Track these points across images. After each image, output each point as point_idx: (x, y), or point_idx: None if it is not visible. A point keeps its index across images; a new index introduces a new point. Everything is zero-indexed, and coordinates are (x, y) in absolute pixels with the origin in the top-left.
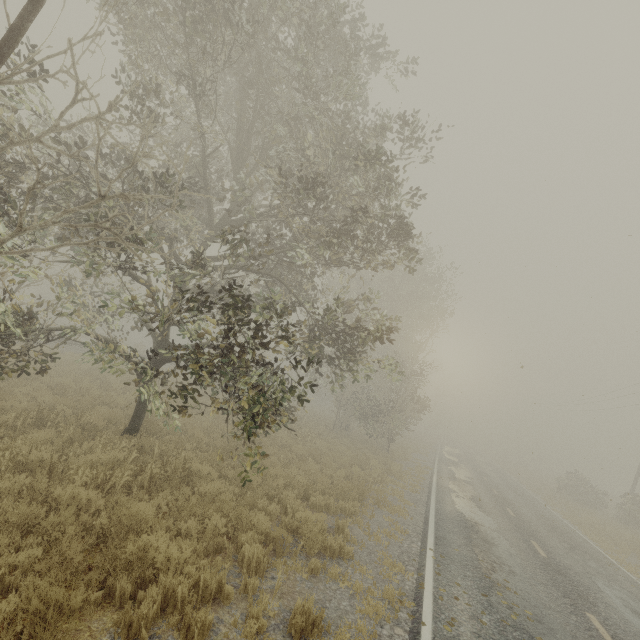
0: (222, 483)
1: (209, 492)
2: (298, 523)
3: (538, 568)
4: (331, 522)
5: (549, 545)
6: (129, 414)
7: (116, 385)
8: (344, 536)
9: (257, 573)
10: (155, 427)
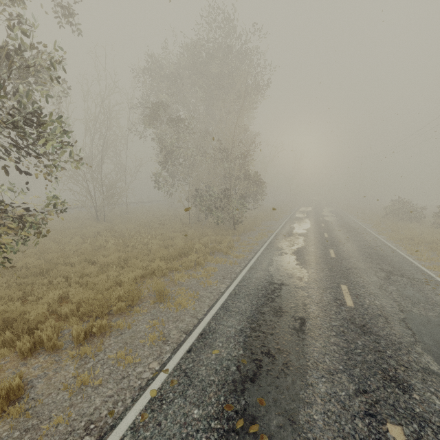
0: None
1: None
2: None
3: (334, 336)
4: (27, 372)
5: (362, 283)
6: None
7: None
8: (1, 408)
9: None
10: None
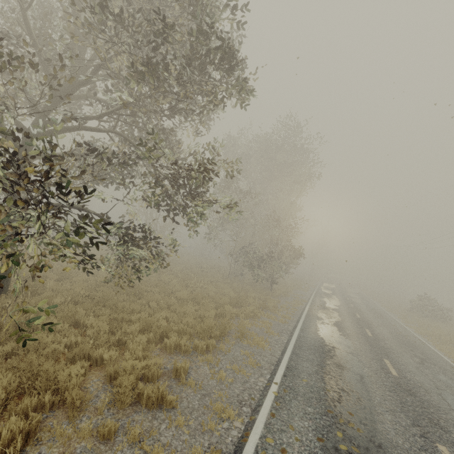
0: (75, 333)
1: (32, 347)
2: (123, 372)
3: (388, 391)
4: (177, 363)
5: (401, 362)
6: (23, 276)
7: (33, 254)
8: (181, 379)
9: (13, 453)
10: (32, 286)
